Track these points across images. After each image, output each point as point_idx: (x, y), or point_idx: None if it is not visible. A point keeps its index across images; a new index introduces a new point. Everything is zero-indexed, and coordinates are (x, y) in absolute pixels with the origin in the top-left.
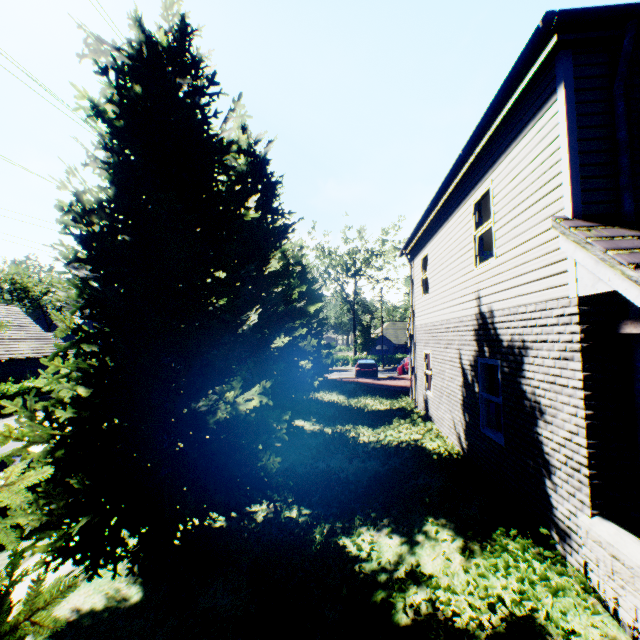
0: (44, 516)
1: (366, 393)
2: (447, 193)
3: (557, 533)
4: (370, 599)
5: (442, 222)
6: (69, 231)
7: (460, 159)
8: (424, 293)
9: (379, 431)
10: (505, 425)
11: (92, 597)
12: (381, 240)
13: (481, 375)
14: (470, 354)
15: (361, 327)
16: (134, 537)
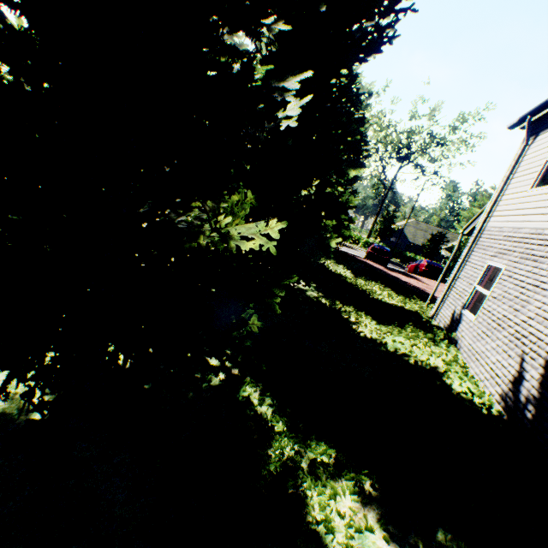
0: None
1: (375, 279)
2: None
3: None
4: None
5: None
6: None
7: None
8: (536, 185)
9: (385, 330)
10: None
11: None
12: (452, 127)
13: None
14: None
15: (386, 214)
16: (9, 368)
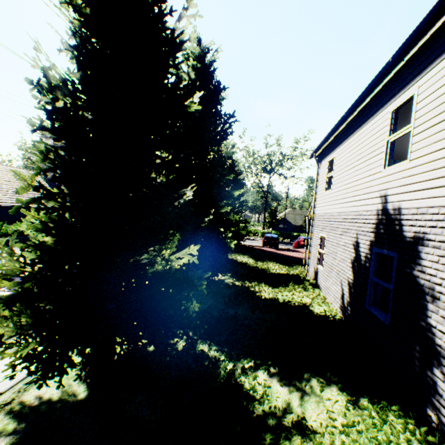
0: (16, 329)
1: (269, 259)
2: (365, 102)
3: (437, 416)
4: (259, 440)
5: (354, 129)
6: (43, 107)
7: (388, 66)
8: (327, 189)
9: (277, 290)
10: (393, 309)
11: (52, 389)
12: (293, 147)
13: (374, 262)
14: (365, 243)
15: (270, 210)
16: (79, 356)
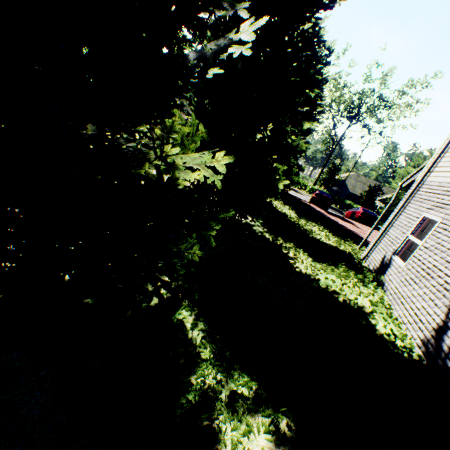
0: None
1: (316, 221)
2: None
3: None
4: None
5: None
6: None
7: None
8: None
9: (319, 267)
10: None
11: None
12: (401, 91)
13: None
14: None
15: (332, 166)
16: None
